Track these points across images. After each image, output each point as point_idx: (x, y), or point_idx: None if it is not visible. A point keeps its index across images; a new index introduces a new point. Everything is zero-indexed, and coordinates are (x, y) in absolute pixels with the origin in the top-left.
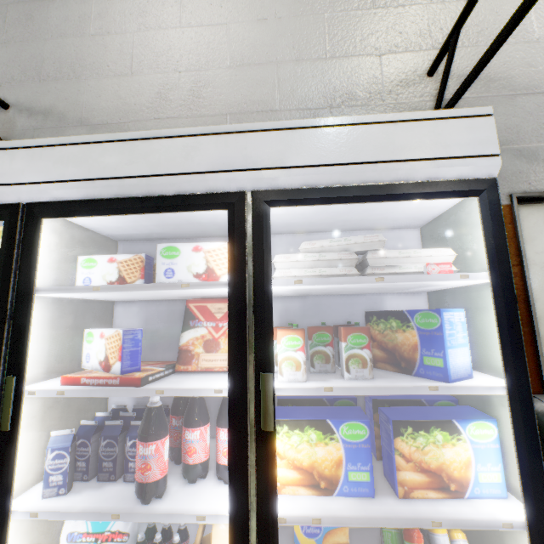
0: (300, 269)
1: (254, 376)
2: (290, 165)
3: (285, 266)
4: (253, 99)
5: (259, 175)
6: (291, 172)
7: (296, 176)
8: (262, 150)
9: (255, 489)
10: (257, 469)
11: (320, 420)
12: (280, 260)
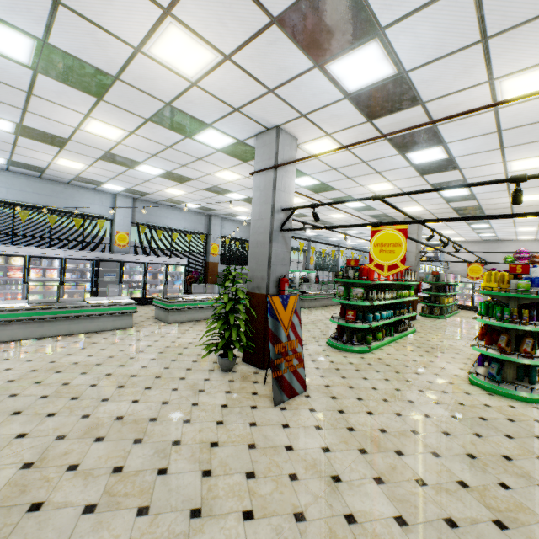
0: None
1: None
2: None
3: None
4: None
5: None
6: None
7: None
8: None
9: None
10: None
11: None
12: None
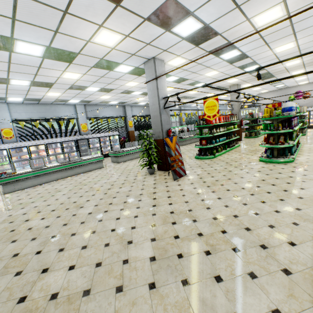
0: (312, 113)
1: (309, 117)
2: (311, 109)
3: (311, 113)
4: (309, 99)
5: (310, 110)
6: (311, 110)
7: (312, 110)
8: (310, 109)
9: (309, 121)
10: (309, 120)
11: (312, 119)
12: (310, 113)
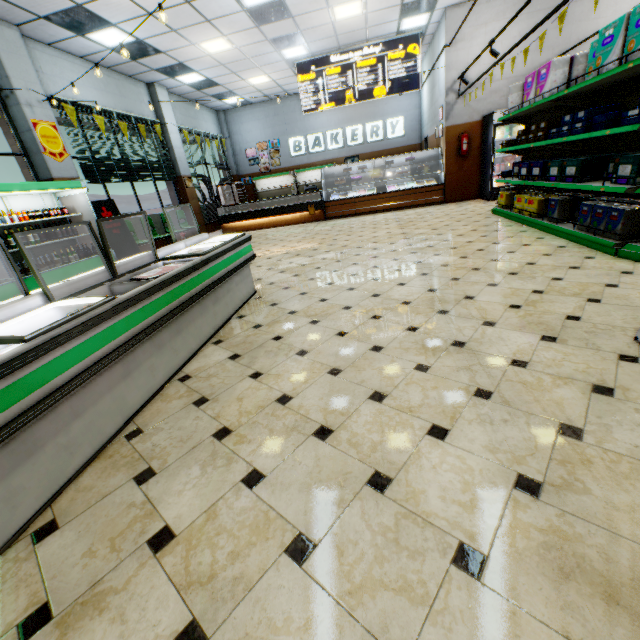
0: None
1: None
2: None
3: None
4: None
5: None
6: None
7: None
8: None
9: None
10: None
11: None
12: None
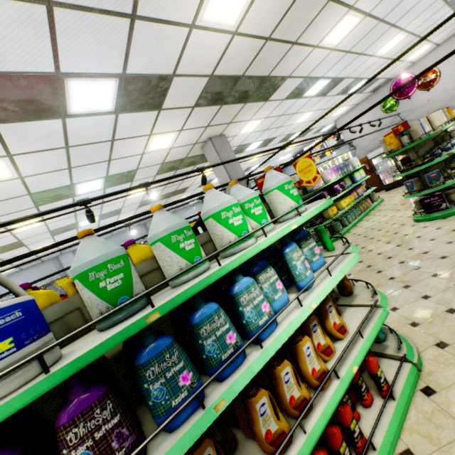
0: None
1: None
2: None
3: None
4: None
5: None
6: None
7: None
8: None
9: None
10: None
11: None
12: None
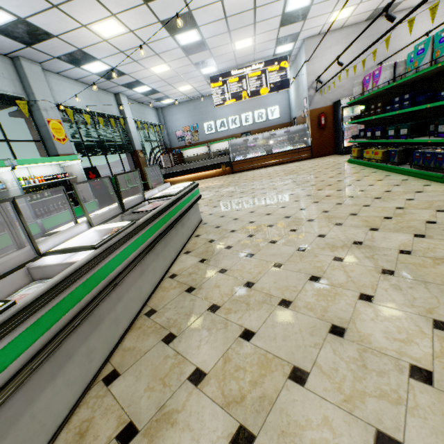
0: None
1: None
2: None
3: None
4: None
5: None
6: None
7: None
8: None
9: None
10: None
11: None
12: None
